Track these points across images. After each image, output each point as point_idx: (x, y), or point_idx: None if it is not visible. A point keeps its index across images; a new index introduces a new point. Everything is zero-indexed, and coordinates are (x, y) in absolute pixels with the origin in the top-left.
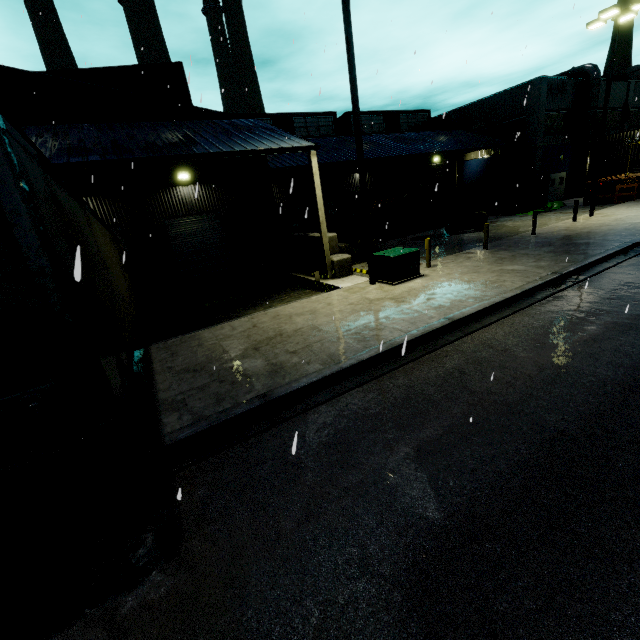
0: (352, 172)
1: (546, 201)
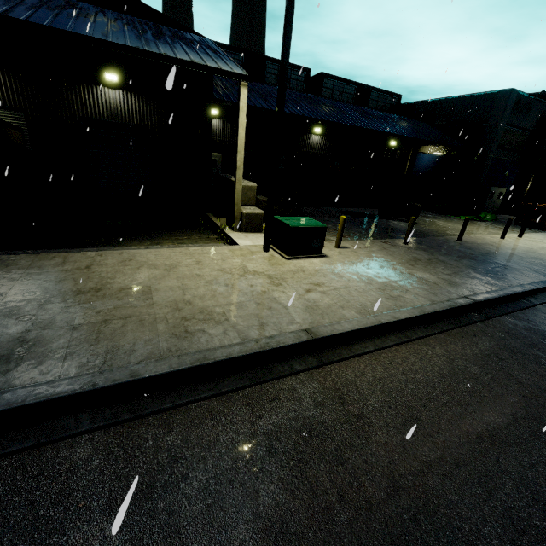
0: (309, 132)
1: (481, 210)
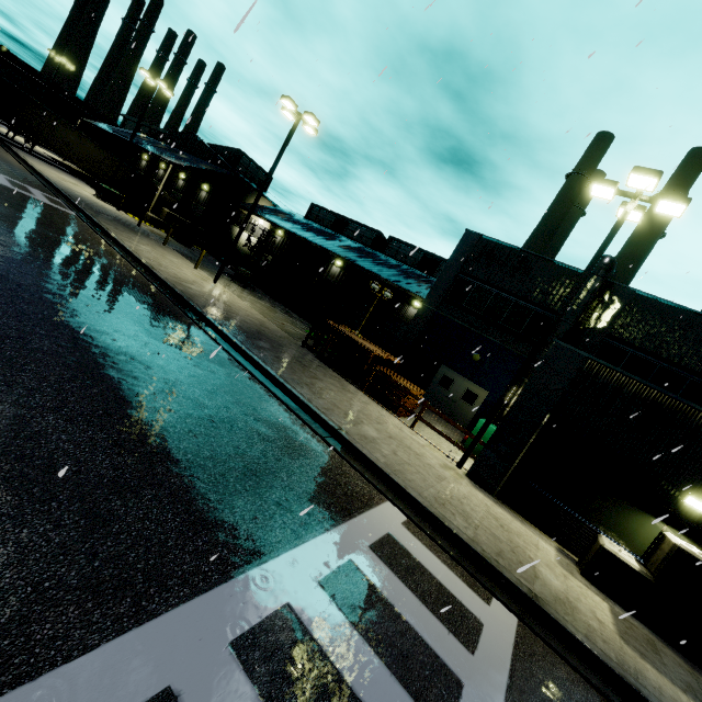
0: (333, 263)
1: None
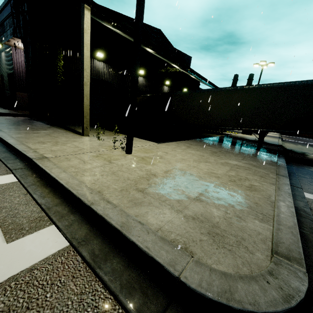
0: None
1: None
